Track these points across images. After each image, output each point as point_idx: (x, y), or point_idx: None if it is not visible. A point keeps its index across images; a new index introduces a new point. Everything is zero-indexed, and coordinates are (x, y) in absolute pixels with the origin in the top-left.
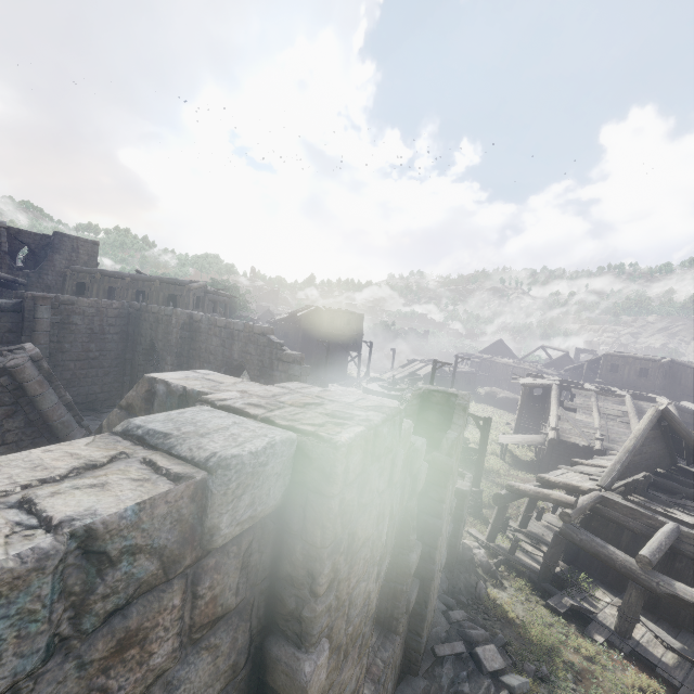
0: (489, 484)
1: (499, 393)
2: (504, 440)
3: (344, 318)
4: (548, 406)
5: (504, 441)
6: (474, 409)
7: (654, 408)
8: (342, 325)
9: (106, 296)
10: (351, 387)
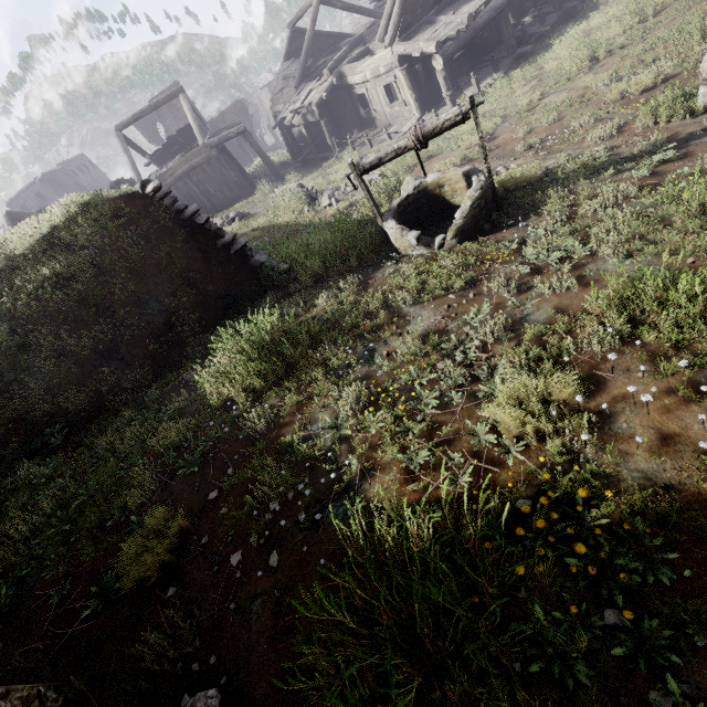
0: None
1: None
2: None
3: None
4: None
5: None
6: None
7: (3, 216)
8: None
9: None
10: None
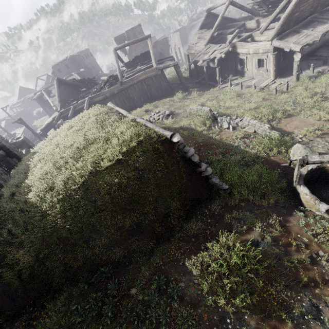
0: None
1: (40, 109)
2: None
3: None
4: None
5: None
6: (37, 123)
7: (55, 80)
8: None
9: None
10: None
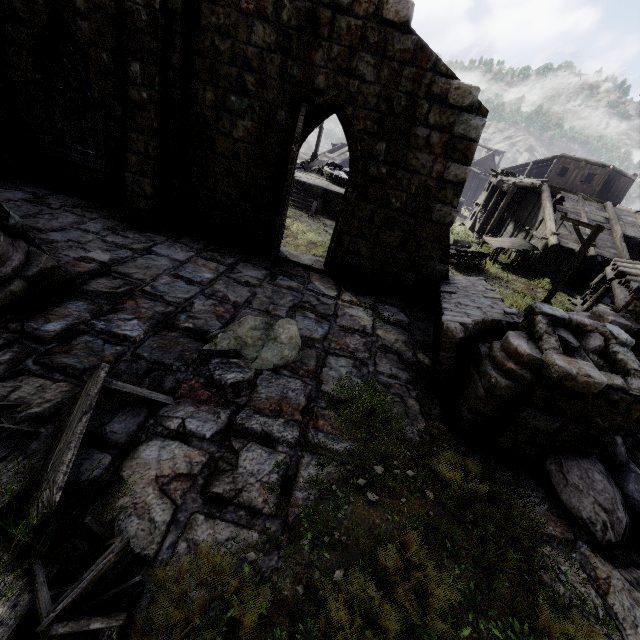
0: (510, 291)
1: None
2: (498, 244)
3: None
4: (520, 208)
5: (499, 246)
6: None
7: None
8: None
9: None
10: (310, 173)
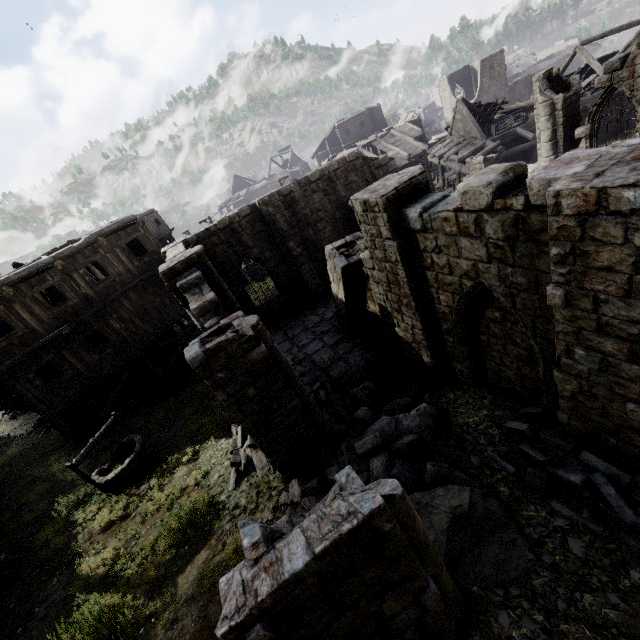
0: None
1: None
2: None
3: (151, 221)
4: None
5: None
6: None
7: (460, 100)
8: (156, 229)
9: (49, 307)
10: None
